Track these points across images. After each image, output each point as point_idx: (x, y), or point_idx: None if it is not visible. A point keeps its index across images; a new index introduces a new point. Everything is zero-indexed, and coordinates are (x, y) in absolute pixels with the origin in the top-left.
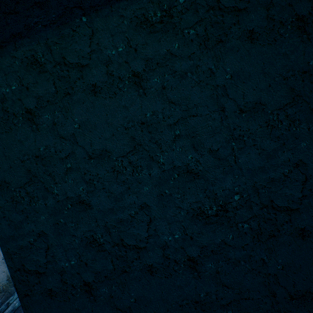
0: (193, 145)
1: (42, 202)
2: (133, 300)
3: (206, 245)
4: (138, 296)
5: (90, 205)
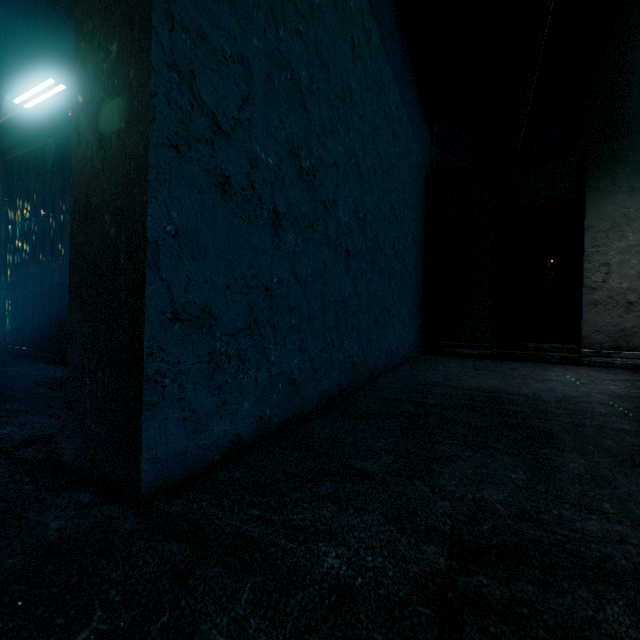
0: (363, 148)
1: (262, 19)
2: (310, 272)
3: (355, 244)
4: (314, 270)
5: (305, 106)
